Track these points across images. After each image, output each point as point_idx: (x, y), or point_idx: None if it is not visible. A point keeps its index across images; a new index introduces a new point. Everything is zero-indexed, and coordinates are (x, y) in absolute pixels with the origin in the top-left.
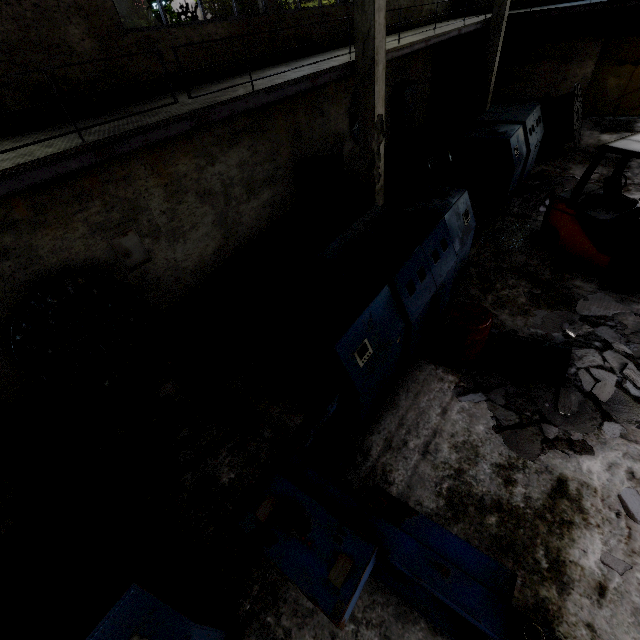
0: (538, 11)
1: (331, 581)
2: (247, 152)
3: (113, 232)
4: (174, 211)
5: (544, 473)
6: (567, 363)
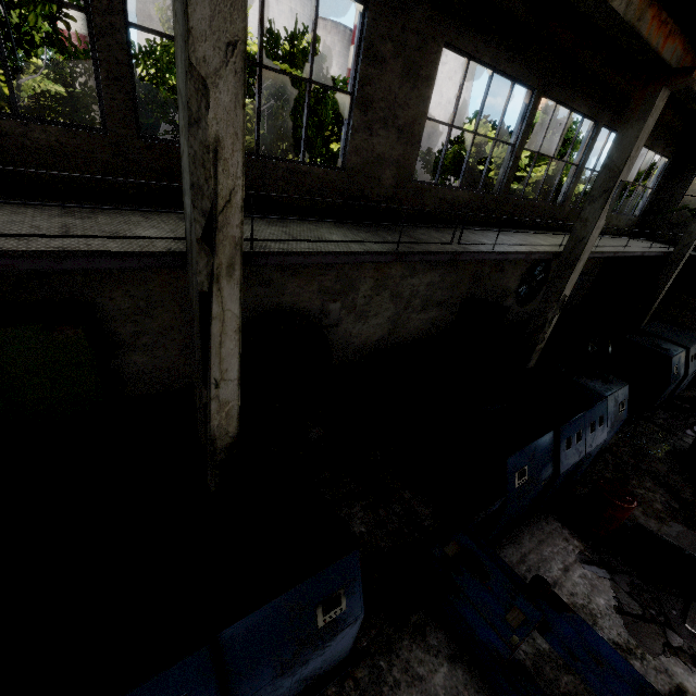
0: None
1: (508, 620)
2: (438, 277)
3: (329, 296)
4: (371, 298)
5: (663, 673)
6: None
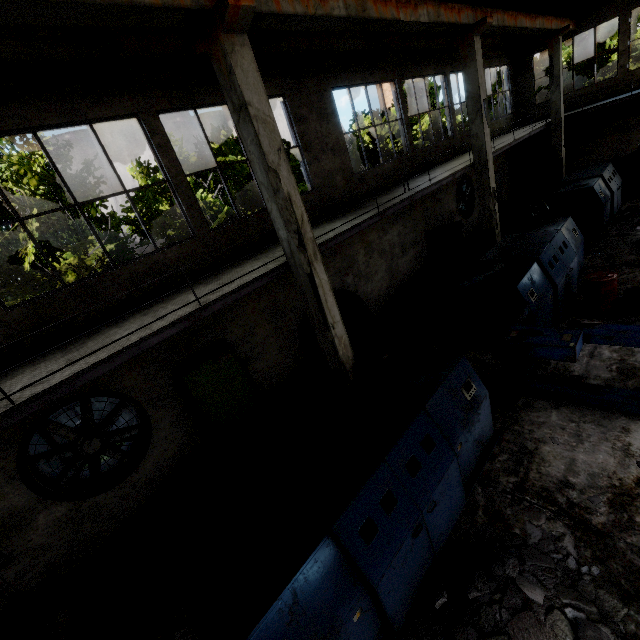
0: (588, 109)
1: (563, 340)
2: (401, 227)
3: (343, 273)
4: (368, 262)
5: None
6: None
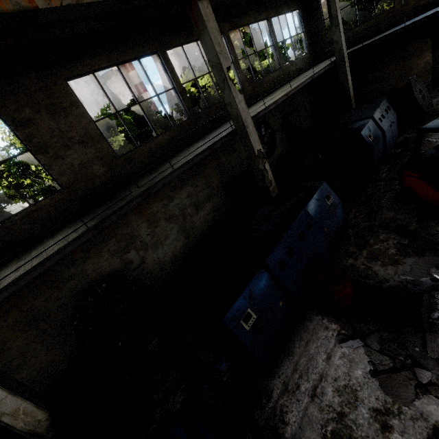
0: (368, 43)
1: None
2: (191, 188)
3: (122, 252)
4: (154, 232)
5: (419, 420)
6: (420, 311)
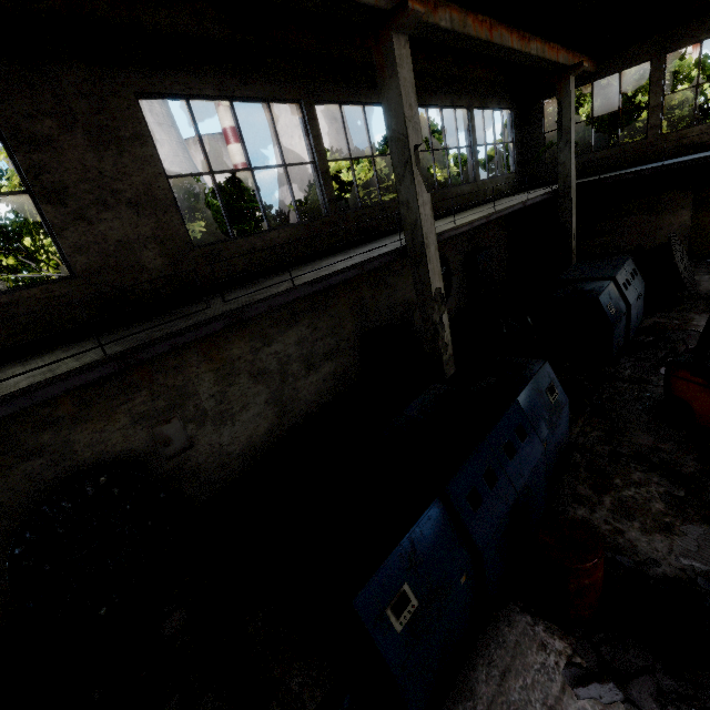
0: (607, 177)
1: None
2: (307, 330)
3: (156, 420)
4: (224, 393)
5: None
6: None
